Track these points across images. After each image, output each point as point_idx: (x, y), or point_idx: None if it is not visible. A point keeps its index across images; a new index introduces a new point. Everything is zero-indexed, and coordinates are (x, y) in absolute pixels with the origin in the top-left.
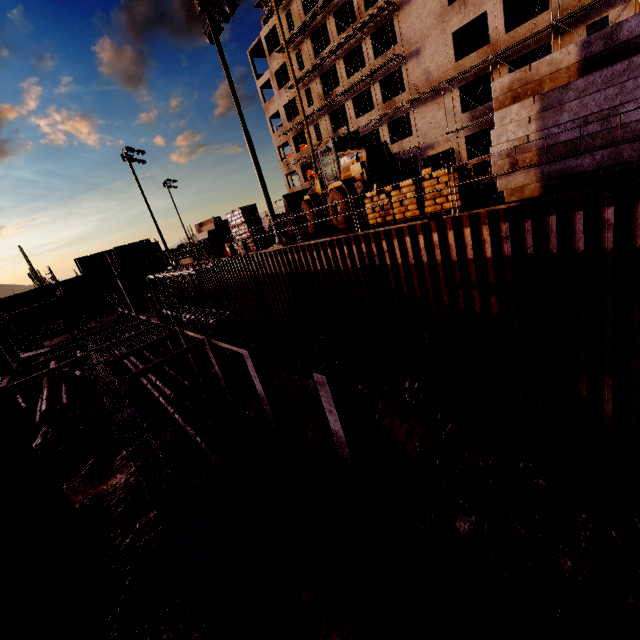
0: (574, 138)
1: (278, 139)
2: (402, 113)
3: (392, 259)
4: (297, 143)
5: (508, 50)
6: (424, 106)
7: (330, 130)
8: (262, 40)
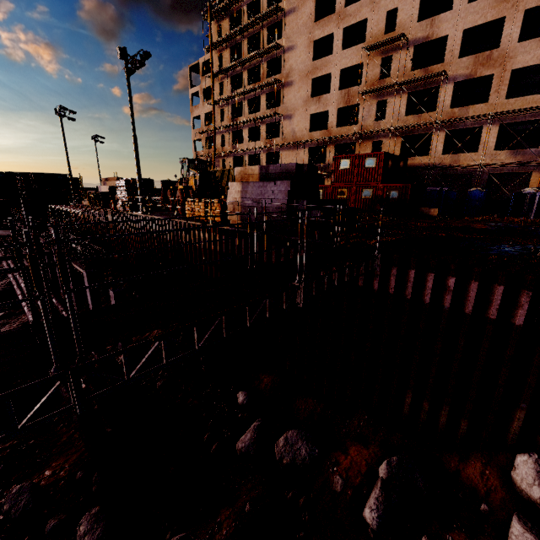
0: (250, 206)
1: (195, 135)
2: (276, 150)
3: (186, 240)
4: (211, 142)
5: (335, 138)
6: (288, 151)
7: (231, 143)
8: (200, 64)
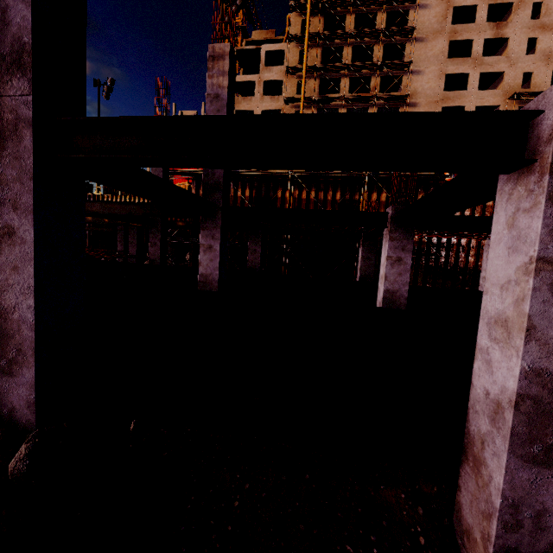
0: None
1: None
2: None
3: None
4: None
5: None
6: None
7: None
8: (262, 51)
